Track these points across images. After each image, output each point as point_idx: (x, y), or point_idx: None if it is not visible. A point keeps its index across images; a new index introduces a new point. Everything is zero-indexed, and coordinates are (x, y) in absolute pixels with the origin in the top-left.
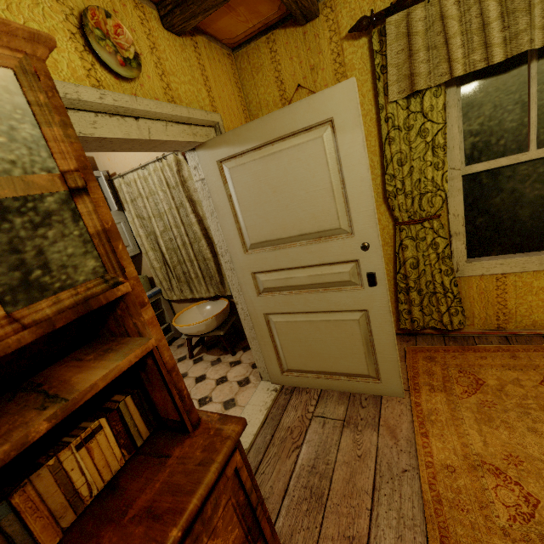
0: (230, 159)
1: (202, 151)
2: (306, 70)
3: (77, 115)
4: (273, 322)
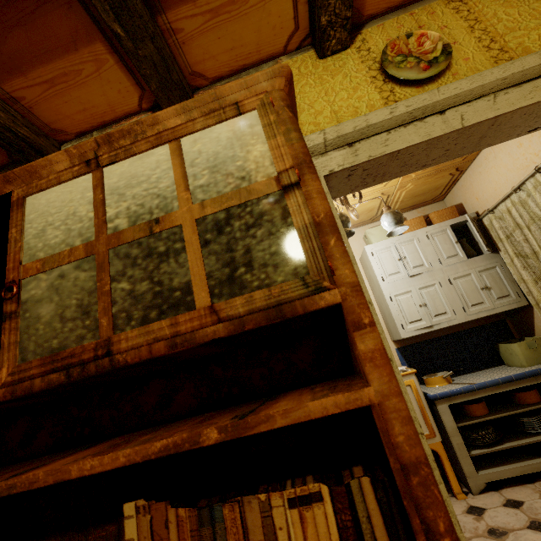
0: None
1: None
2: None
3: (368, 142)
4: None
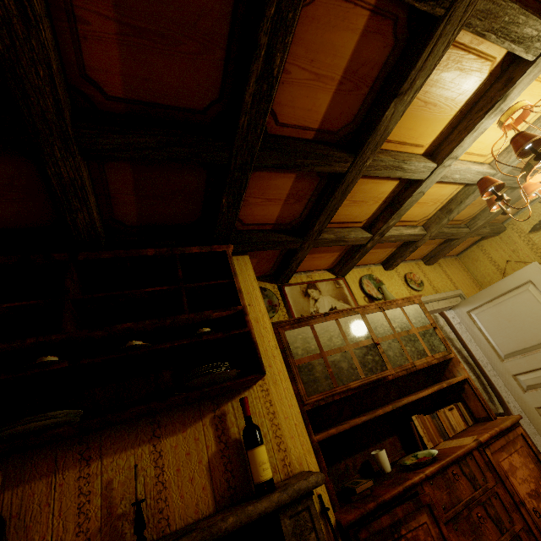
0: (474, 309)
1: (456, 309)
2: (509, 253)
3: None
4: None
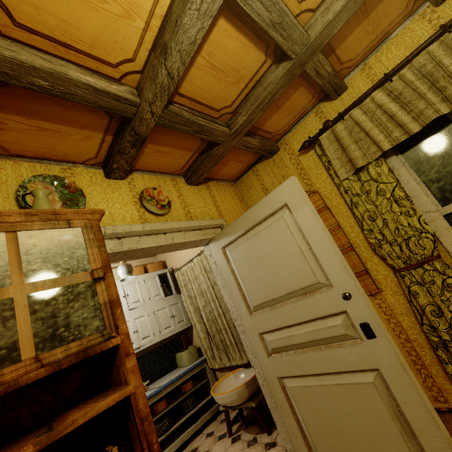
0: (229, 245)
1: (212, 243)
2: (280, 179)
3: (129, 239)
4: (288, 387)
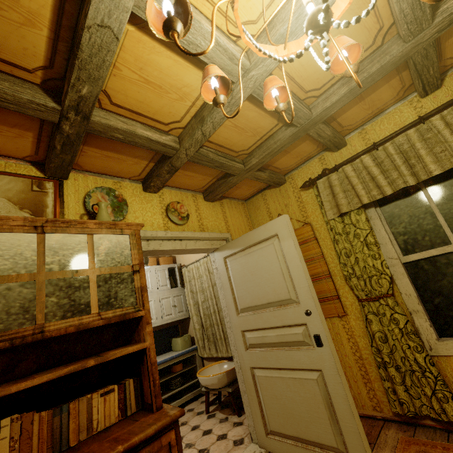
0: (230, 256)
1: (217, 252)
2: (282, 206)
3: (155, 242)
4: (256, 376)
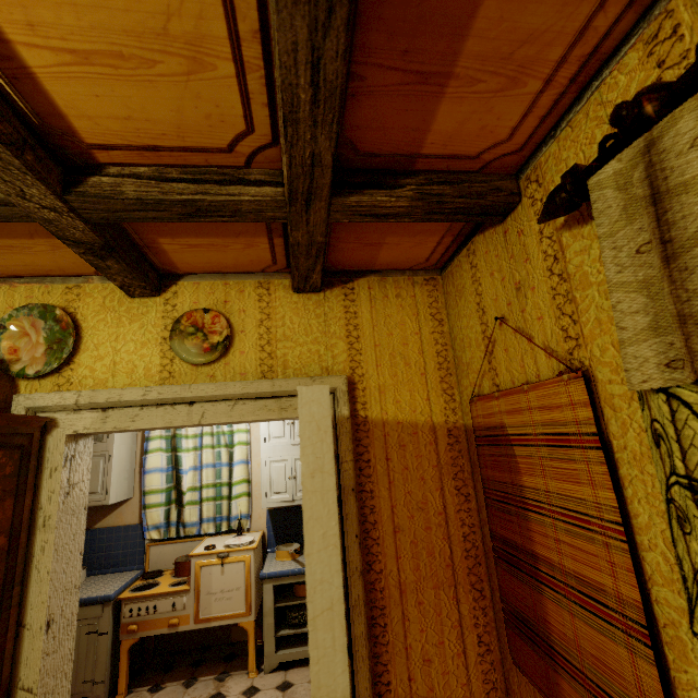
0: None
1: None
2: (510, 292)
3: (122, 411)
4: None
